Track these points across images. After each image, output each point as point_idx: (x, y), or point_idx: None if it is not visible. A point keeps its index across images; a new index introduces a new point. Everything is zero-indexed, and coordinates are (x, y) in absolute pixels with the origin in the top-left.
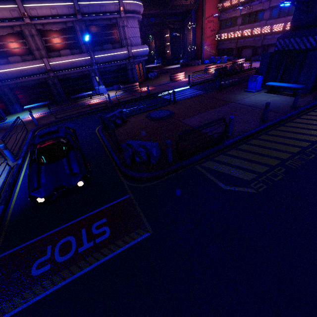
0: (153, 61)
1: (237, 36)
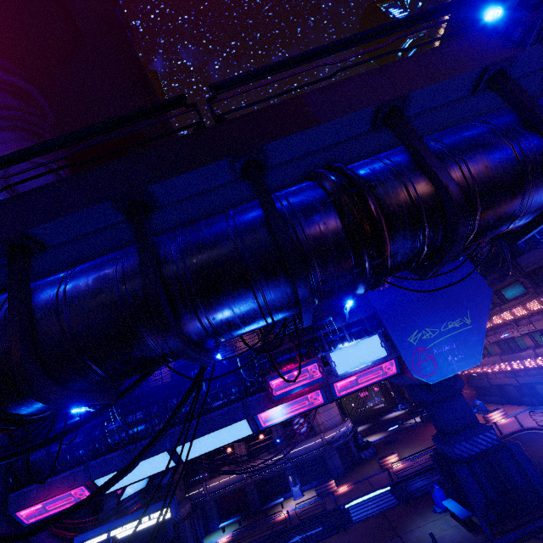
0: (398, 405)
1: (480, 372)
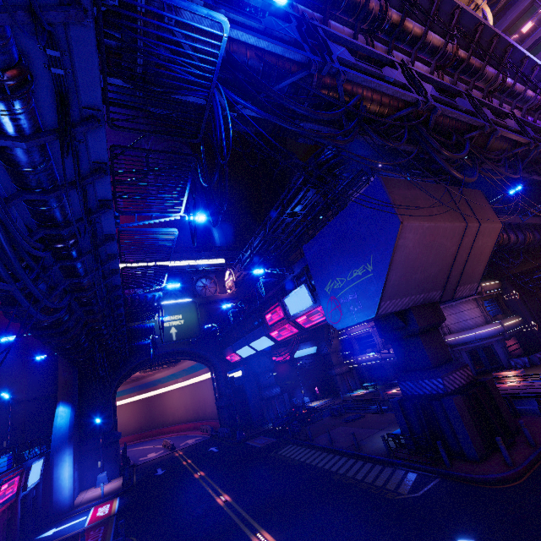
0: None
1: None
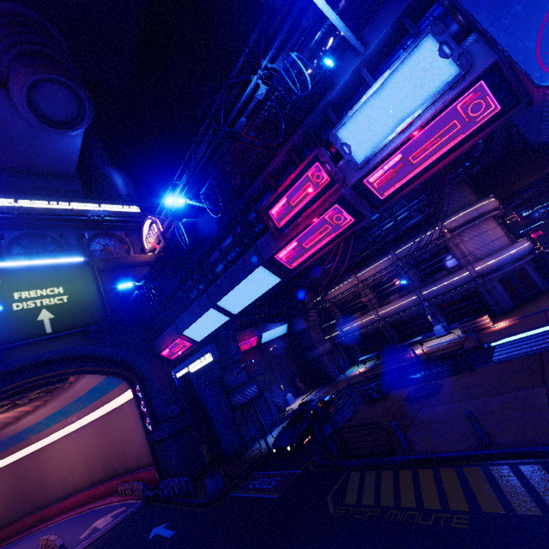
0: None
1: None
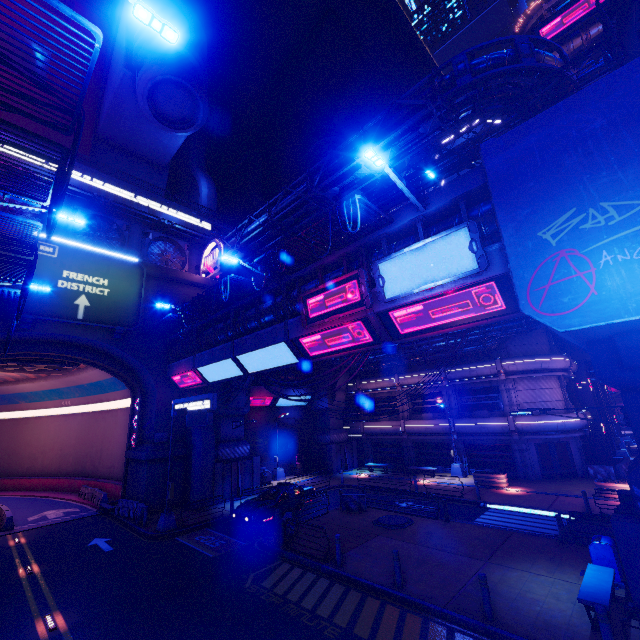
0: None
1: None
